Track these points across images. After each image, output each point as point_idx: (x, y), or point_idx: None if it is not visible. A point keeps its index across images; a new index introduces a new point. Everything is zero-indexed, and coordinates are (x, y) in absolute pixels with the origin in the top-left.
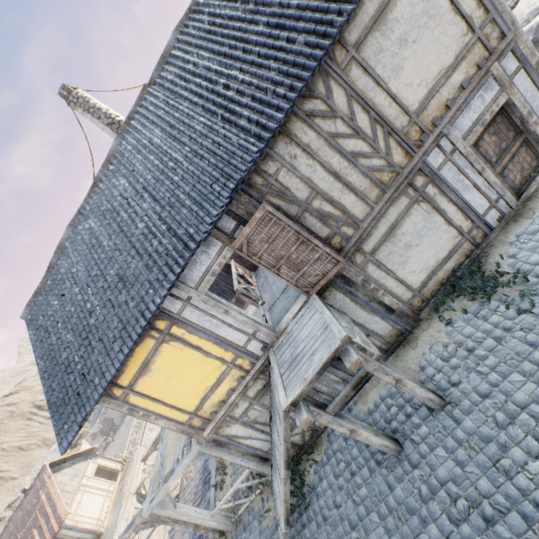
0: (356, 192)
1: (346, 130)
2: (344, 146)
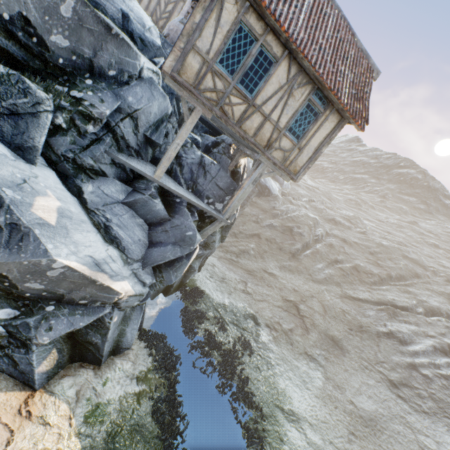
0: (148, 5)
1: (167, 1)
2: (162, 0)
